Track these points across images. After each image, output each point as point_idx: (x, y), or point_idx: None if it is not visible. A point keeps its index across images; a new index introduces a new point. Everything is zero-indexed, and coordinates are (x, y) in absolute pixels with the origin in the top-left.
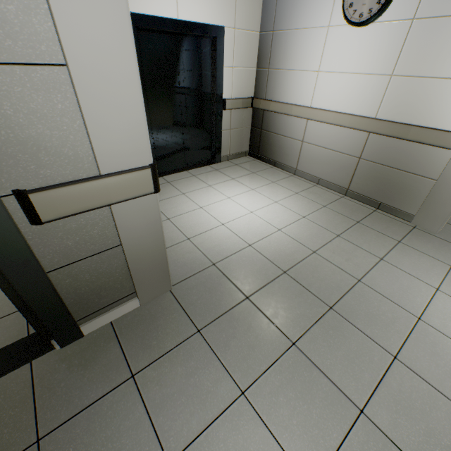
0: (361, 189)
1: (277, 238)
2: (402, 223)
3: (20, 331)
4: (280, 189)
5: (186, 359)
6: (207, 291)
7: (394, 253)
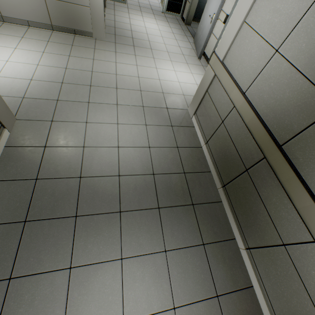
0: (60, 23)
1: (42, 70)
2: (90, 39)
3: None
4: (7, 37)
5: (59, 130)
6: (37, 109)
7: (96, 55)
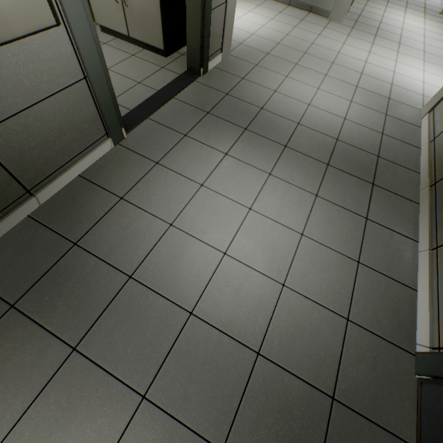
0: None
1: (265, 30)
2: (324, 19)
3: (174, 75)
4: (247, 3)
5: (259, 73)
6: (248, 53)
7: (324, 32)
